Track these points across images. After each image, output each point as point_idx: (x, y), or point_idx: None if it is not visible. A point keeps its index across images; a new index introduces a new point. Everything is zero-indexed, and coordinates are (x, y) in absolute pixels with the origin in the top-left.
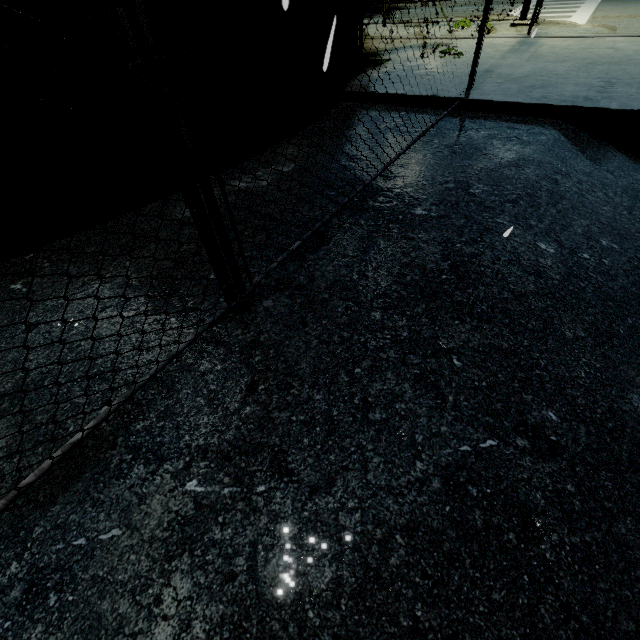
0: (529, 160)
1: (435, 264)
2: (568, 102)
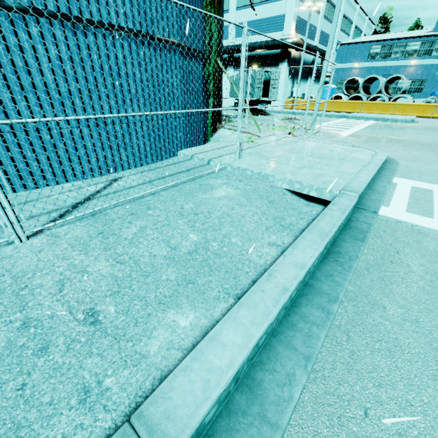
0: (228, 196)
1: (127, 235)
2: (272, 172)
